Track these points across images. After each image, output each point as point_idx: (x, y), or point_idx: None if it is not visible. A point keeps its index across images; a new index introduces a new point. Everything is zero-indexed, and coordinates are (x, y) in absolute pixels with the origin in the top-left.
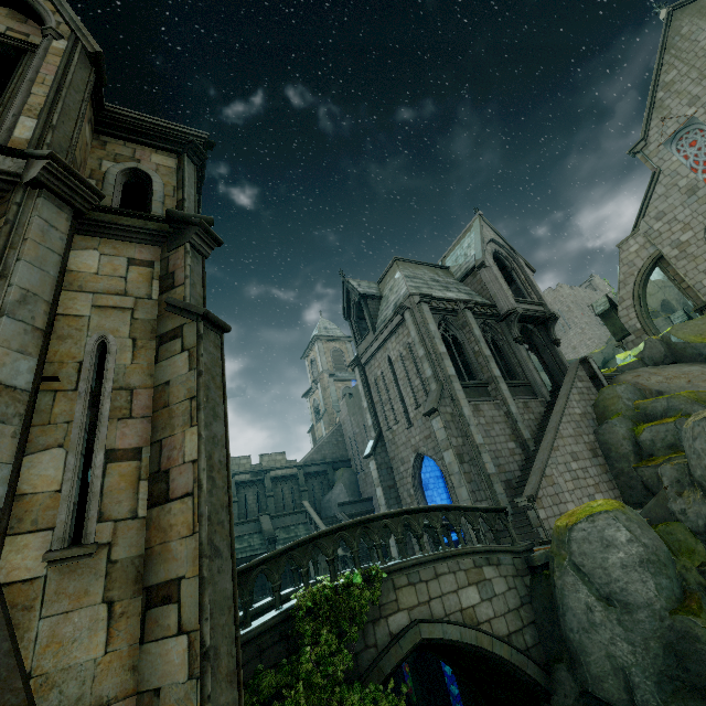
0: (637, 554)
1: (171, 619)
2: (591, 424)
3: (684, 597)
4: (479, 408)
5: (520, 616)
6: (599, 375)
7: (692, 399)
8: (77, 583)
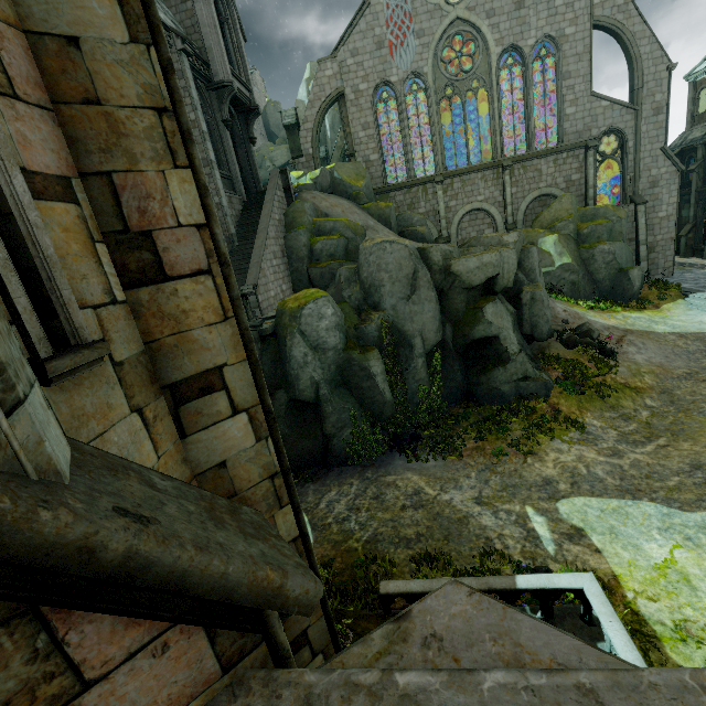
0: (335, 322)
1: (220, 405)
2: (283, 230)
3: (347, 342)
4: None
5: None
6: (292, 189)
7: (348, 226)
8: (92, 398)
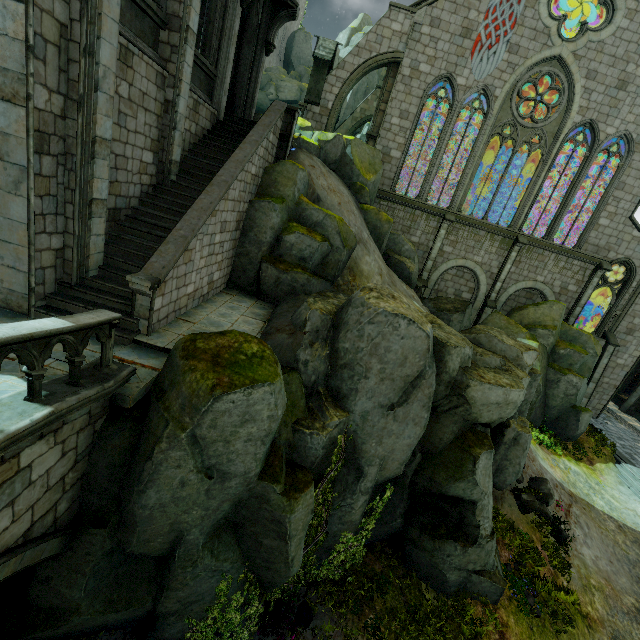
0: (268, 429)
1: None
2: (254, 191)
3: (271, 450)
4: (130, 62)
5: (63, 485)
6: (291, 140)
7: (340, 229)
8: None
